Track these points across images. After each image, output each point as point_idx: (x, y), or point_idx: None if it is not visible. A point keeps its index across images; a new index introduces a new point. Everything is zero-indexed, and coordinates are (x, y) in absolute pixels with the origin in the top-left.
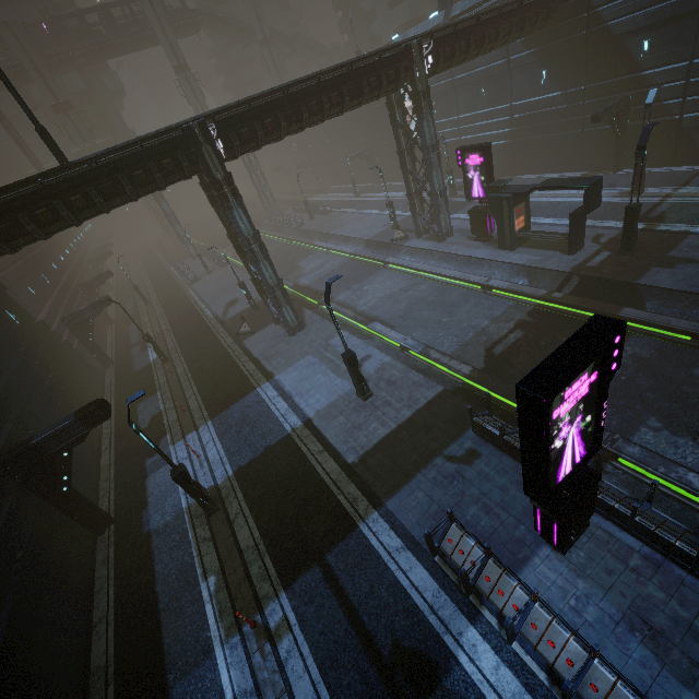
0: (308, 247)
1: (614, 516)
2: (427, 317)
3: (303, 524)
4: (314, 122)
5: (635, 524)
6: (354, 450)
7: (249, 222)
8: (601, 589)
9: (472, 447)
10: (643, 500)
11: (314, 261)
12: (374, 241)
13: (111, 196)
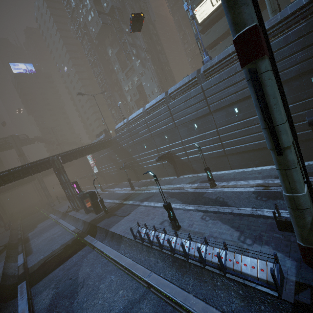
0: (48, 216)
1: None
2: (46, 247)
3: None
4: (9, 182)
5: None
6: None
7: None
8: None
9: None
10: None
11: (43, 223)
12: (63, 212)
13: None
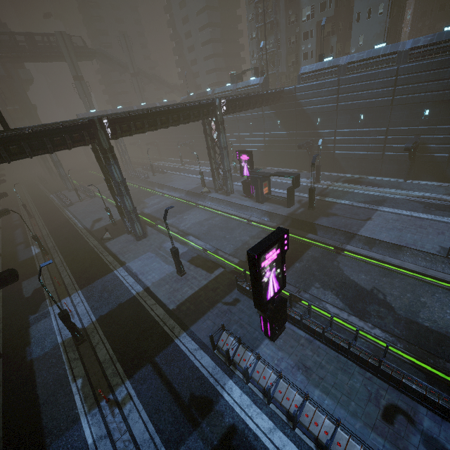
0: (151, 191)
1: (295, 322)
2: (218, 234)
3: (141, 343)
4: (163, 127)
5: (302, 324)
6: (174, 302)
7: (120, 173)
8: (288, 354)
9: (236, 297)
10: (305, 312)
11: (154, 200)
12: (191, 192)
13: (37, 149)
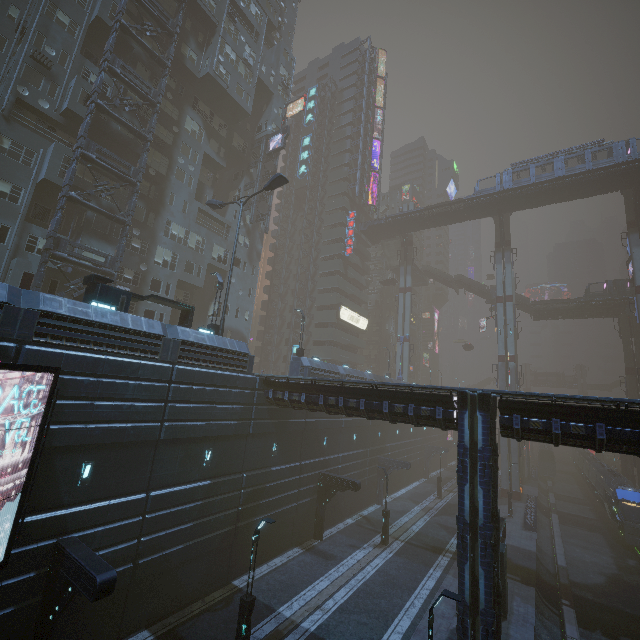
0: None
1: None
2: None
3: None
4: None
5: None
6: None
7: None
8: None
9: None
10: None
11: None
12: None
13: None
